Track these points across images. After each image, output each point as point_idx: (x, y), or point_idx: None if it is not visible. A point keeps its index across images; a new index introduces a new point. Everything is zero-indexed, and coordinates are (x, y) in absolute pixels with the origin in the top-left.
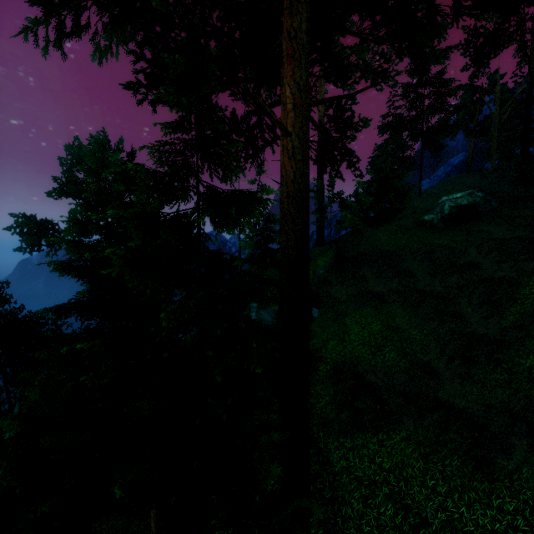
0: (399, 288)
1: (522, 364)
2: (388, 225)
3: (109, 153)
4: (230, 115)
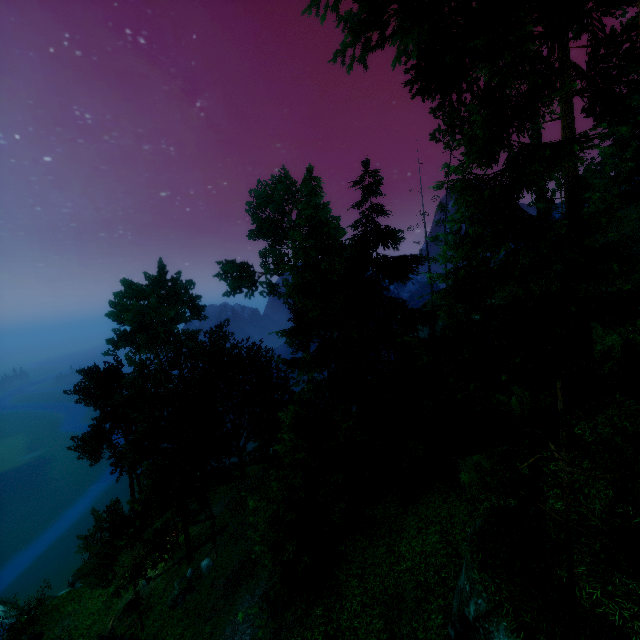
0: None
1: None
2: None
3: (317, 177)
4: (483, 89)
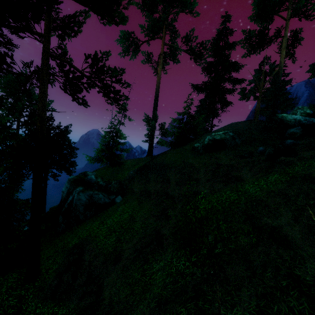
0: (159, 190)
1: (153, 268)
2: (180, 147)
3: None
4: None
